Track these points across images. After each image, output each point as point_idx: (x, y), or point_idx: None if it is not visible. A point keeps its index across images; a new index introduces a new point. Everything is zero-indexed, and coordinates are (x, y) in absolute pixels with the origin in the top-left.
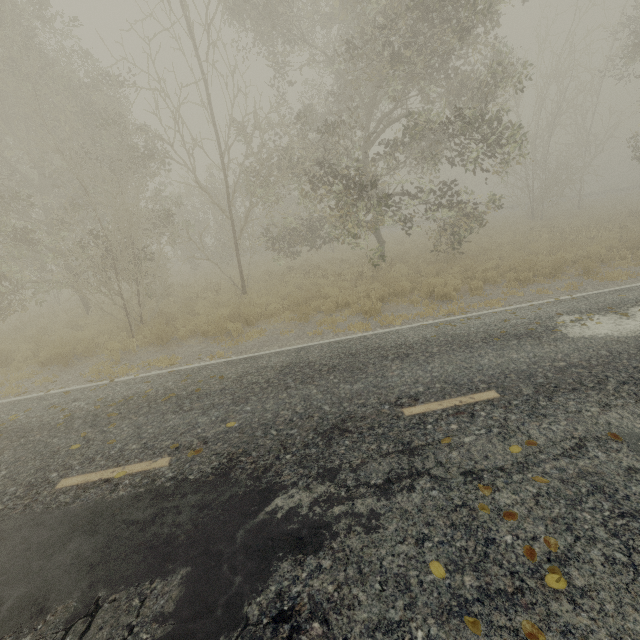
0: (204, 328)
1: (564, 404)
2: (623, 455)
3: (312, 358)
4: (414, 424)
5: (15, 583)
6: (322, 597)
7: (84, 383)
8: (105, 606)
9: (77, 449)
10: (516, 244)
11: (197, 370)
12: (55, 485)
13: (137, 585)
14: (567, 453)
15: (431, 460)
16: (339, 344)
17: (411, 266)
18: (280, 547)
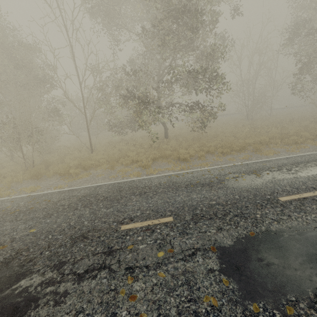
0: (60, 171)
1: (200, 227)
2: (211, 261)
3: (100, 192)
4: (121, 235)
5: None
6: None
7: None
8: None
9: None
10: (231, 133)
11: (41, 195)
12: None
13: None
14: (185, 258)
15: (116, 259)
16: (118, 184)
17: (177, 142)
18: (3, 313)
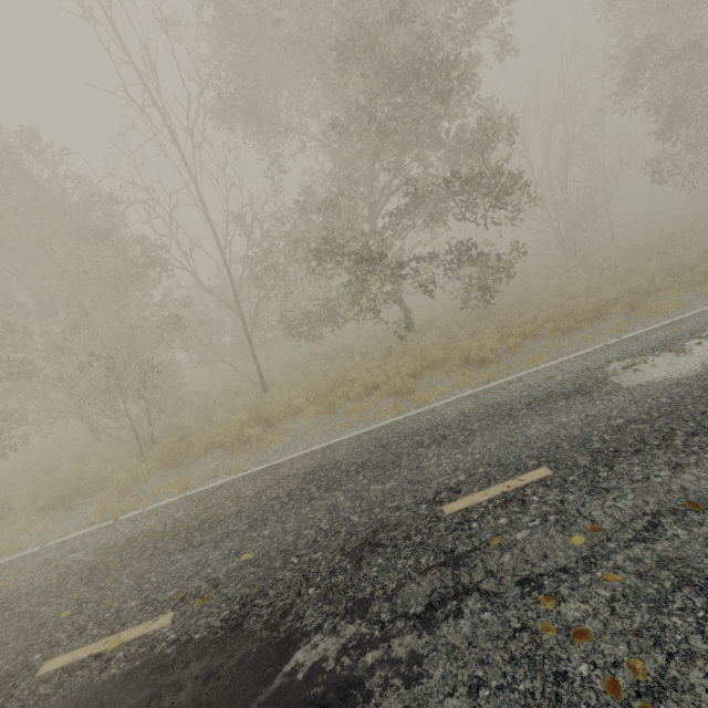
0: (221, 439)
1: (628, 472)
2: (707, 529)
3: (339, 457)
4: (456, 524)
5: None
6: None
7: (86, 527)
8: None
9: (67, 617)
10: (552, 290)
11: (211, 492)
12: (36, 671)
13: None
14: (640, 536)
15: (479, 570)
16: (369, 435)
17: (443, 332)
18: None
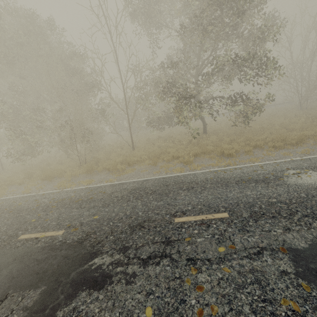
0: (108, 167)
1: (263, 225)
2: (283, 262)
3: (147, 186)
4: (176, 227)
5: None
6: (91, 314)
7: (53, 190)
8: (8, 298)
9: (33, 221)
10: (282, 125)
11: (96, 188)
12: (18, 237)
13: (24, 290)
14: (250, 256)
15: (175, 249)
16: (163, 179)
17: (218, 137)
18: (86, 284)
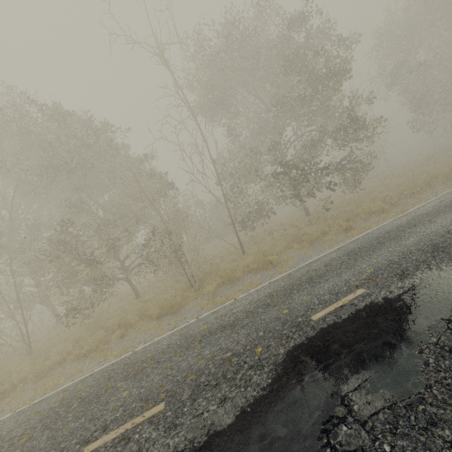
0: (251, 267)
1: None
2: None
3: (356, 246)
4: None
5: (379, 337)
6: None
7: (210, 310)
8: (451, 318)
9: (289, 311)
10: (383, 185)
11: (287, 276)
12: (311, 319)
13: None
14: None
15: None
16: (359, 239)
17: (334, 210)
18: None
